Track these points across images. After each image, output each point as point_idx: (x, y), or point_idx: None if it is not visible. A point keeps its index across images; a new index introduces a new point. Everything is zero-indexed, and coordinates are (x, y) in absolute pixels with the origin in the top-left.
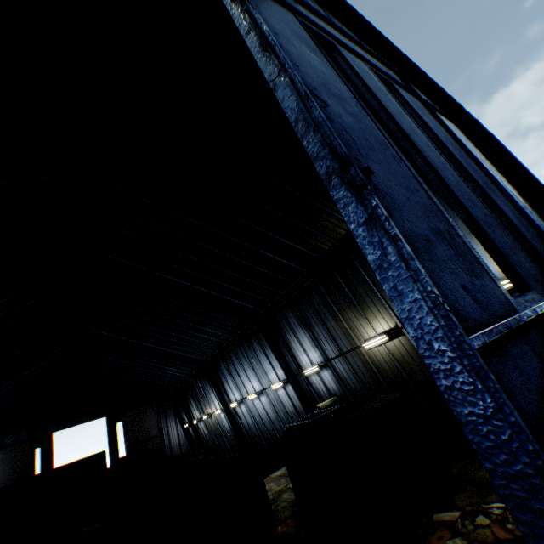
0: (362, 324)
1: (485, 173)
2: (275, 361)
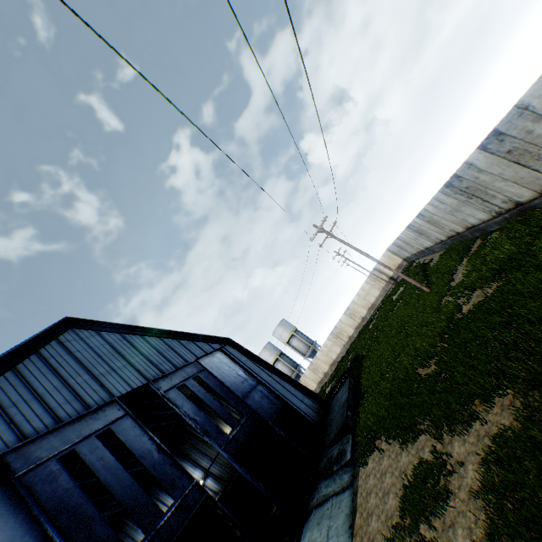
0: None
1: (228, 388)
2: (170, 499)
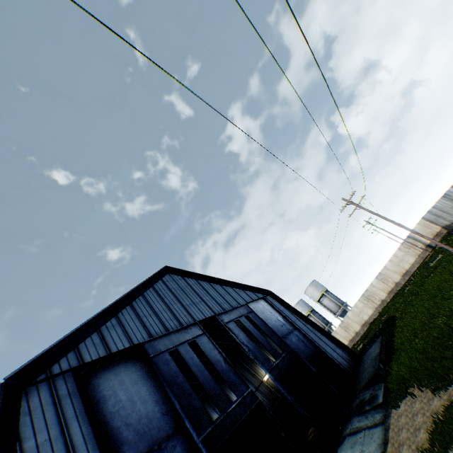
0: (260, 368)
1: (271, 328)
2: None
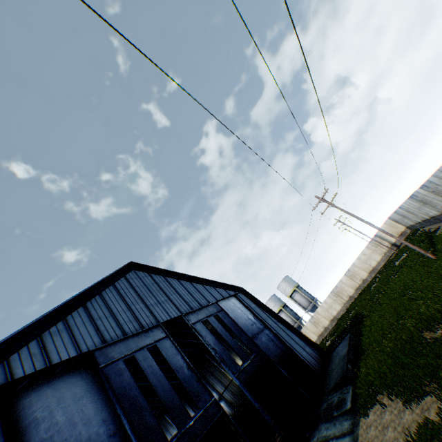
0: None
1: (240, 327)
2: (192, 412)
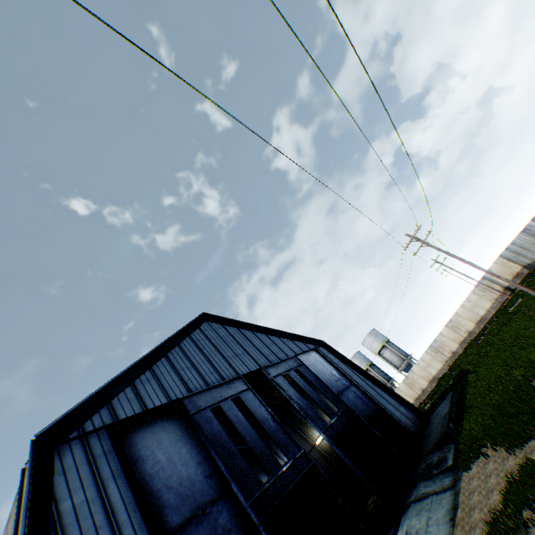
0: (311, 430)
1: (324, 383)
2: None
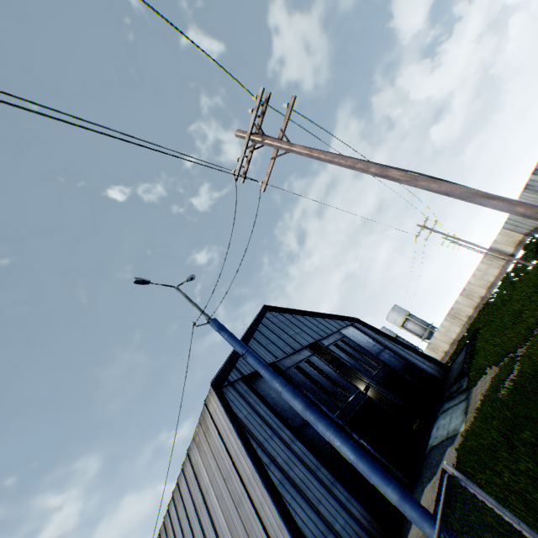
0: None
1: (364, 348)
2: None
